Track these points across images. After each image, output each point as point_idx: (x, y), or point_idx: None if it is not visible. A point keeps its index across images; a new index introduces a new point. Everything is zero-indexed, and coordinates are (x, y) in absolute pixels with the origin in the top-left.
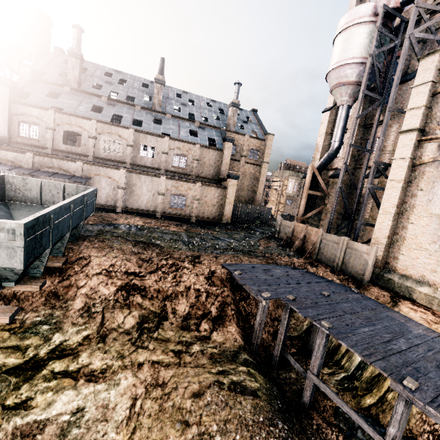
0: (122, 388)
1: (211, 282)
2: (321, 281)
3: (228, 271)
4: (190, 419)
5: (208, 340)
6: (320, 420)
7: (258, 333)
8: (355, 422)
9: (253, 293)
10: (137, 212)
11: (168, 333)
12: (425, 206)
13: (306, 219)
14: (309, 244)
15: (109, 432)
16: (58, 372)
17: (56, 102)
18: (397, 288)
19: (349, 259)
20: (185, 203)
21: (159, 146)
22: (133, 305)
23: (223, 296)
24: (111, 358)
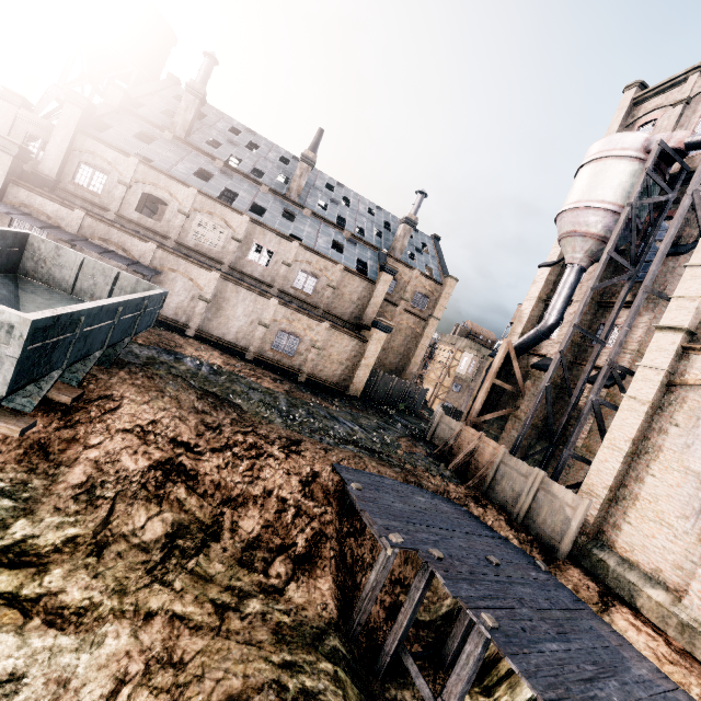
0: (105, 653)
1: (308, 491)
2: (488, 535)
3: (340, 480)
4: None
5: (279, 596)
6: None
7: (366, 604)
8: None
9: (375, 529)
10: (218, 342)
11: (213, 566)
12: (680, 453)
13: (482, 423)
14: (478, 465)
15: None
16: None
17: (146, 149)
18: (611, 579)
19: (540, 508)
20: (297, 348)
21: (280, 252)
22: (168, 500)
23: (323, 521)
24: (103, 590)
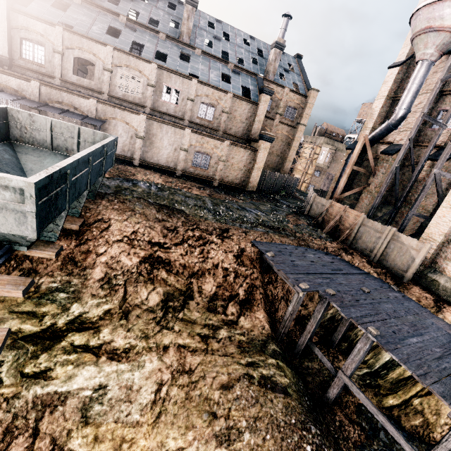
0: (147, 371)
1: (240, 261)
2: (357, 273)
3: (258, 251)
4: (217, 411)
5: (235, 325)
6: (342, 416)
7: (287, 323)
8: (378, 423)
9: (289, 282)
10: (155, 167)
11: (193, 314)
12: None
13: (343, 198)
14: (344, 227)
15: (133, 413)
16: (78, 345)
17: (64, 17)
18: (440, 291)
19: (391, 252)
20: (209, 163)
21: (184, 90)
22: (157, 280)
23: (252, 278)
24: (135, 338)
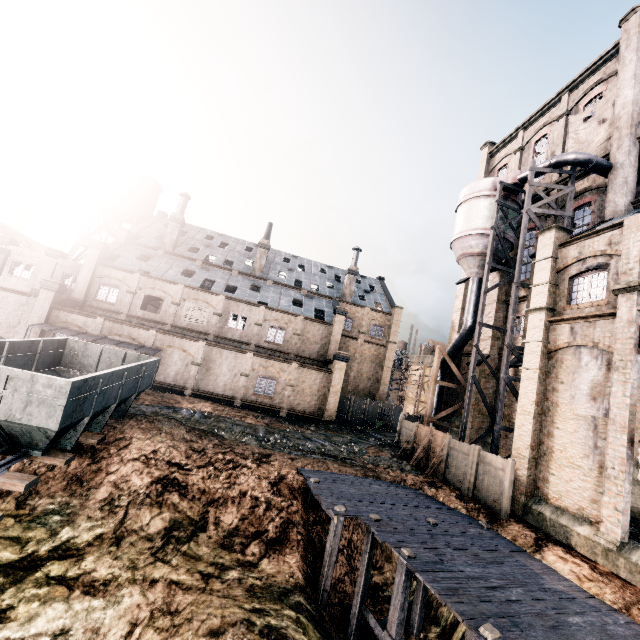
0: (123, 607)
1: (276, 489)
2: (436, 507)
3: (304, 479)
4: None
5: (253, 568)
6: None
7: (326, 570)
8: None
9: (323, 505)
10: (210, 396)
11: (201, 549)
12: (569, 404)
13: (438, 421)
14: (434, 456)
15: None
16: (53, 576)
17: (145, 265)
18: (550, 528)
19: (483, 479)
20: (275, 388)
21: (252, 316)
22: (166, 504)
23: (290, 512)
24: (121, 567)
